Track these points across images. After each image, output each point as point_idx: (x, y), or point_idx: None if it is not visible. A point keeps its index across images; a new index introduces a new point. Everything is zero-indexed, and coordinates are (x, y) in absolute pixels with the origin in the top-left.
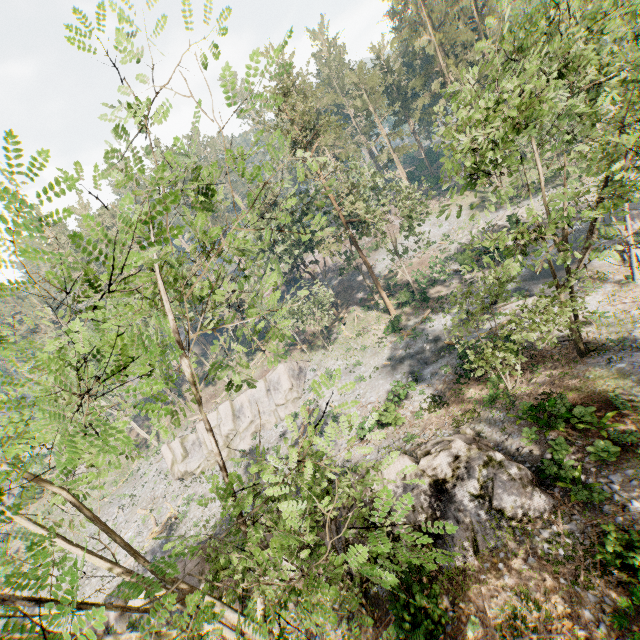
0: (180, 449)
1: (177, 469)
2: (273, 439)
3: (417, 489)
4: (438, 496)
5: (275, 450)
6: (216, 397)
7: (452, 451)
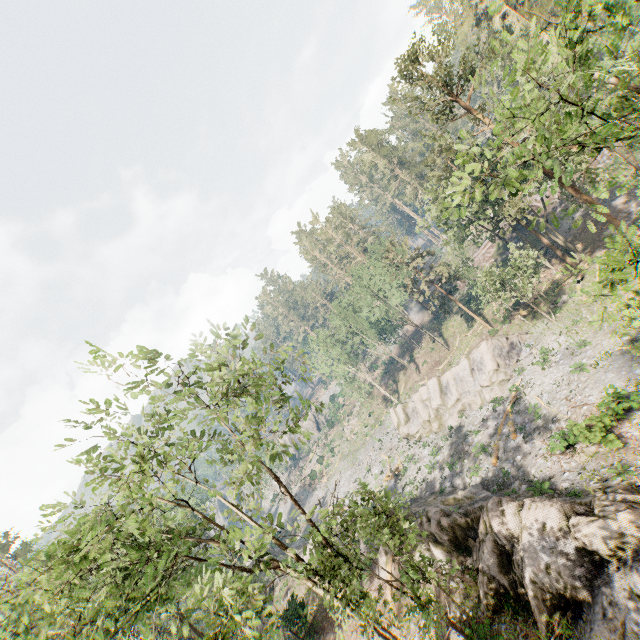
0: (402, 414)
1: (401, 430)
2: (476, 422)
3: (558, 550)
4: (592, 570)
5: (475, 435)
6: (439, 365)
7: (617, 524)
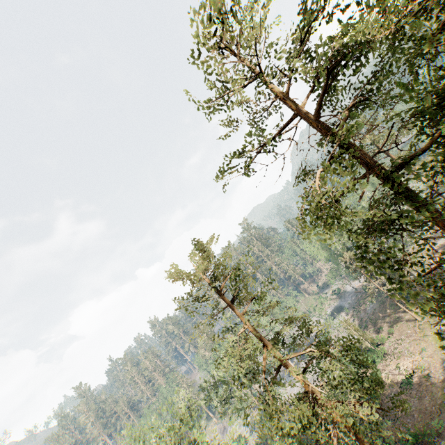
0: None
1: None
2: None
3: None
4: None
5: None
6: None
7: None
